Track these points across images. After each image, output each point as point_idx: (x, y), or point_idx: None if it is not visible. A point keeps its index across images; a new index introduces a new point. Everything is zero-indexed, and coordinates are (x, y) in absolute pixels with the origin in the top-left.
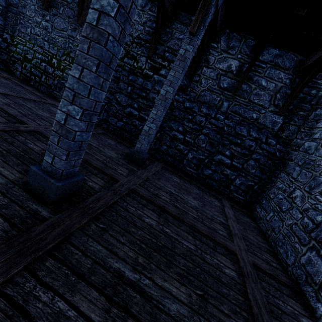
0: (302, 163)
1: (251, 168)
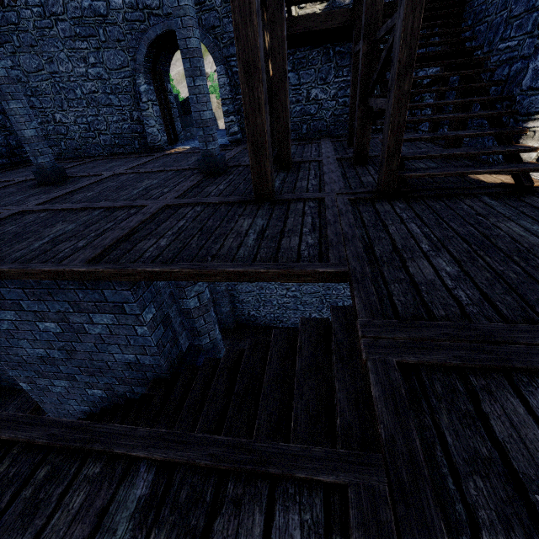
0: (31, 93)
1: (5, 123)
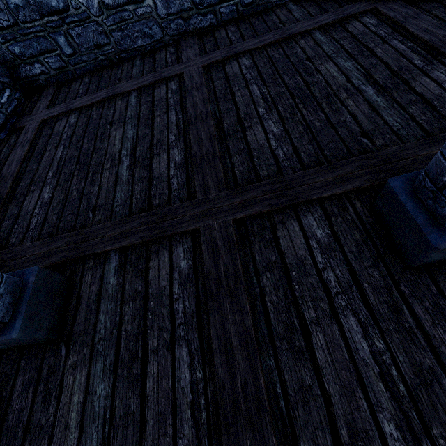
0: None
1: None
